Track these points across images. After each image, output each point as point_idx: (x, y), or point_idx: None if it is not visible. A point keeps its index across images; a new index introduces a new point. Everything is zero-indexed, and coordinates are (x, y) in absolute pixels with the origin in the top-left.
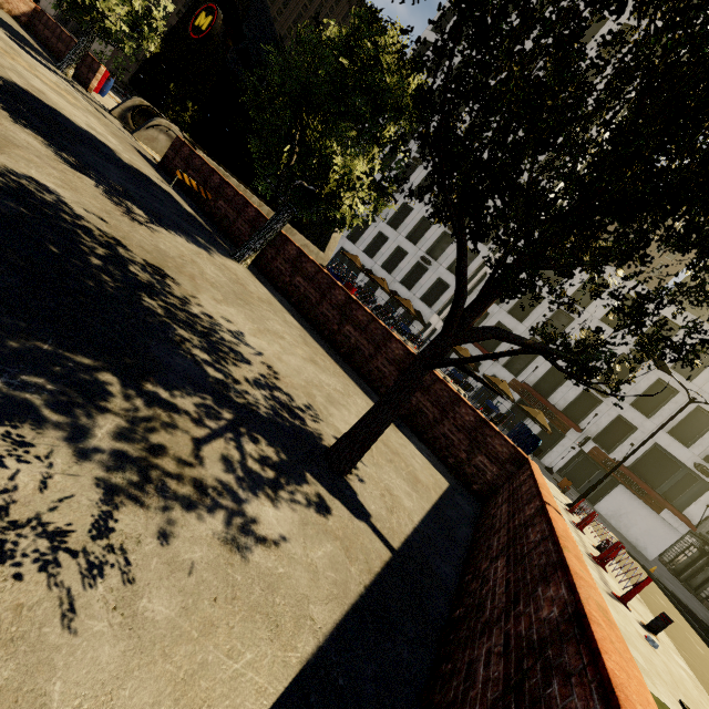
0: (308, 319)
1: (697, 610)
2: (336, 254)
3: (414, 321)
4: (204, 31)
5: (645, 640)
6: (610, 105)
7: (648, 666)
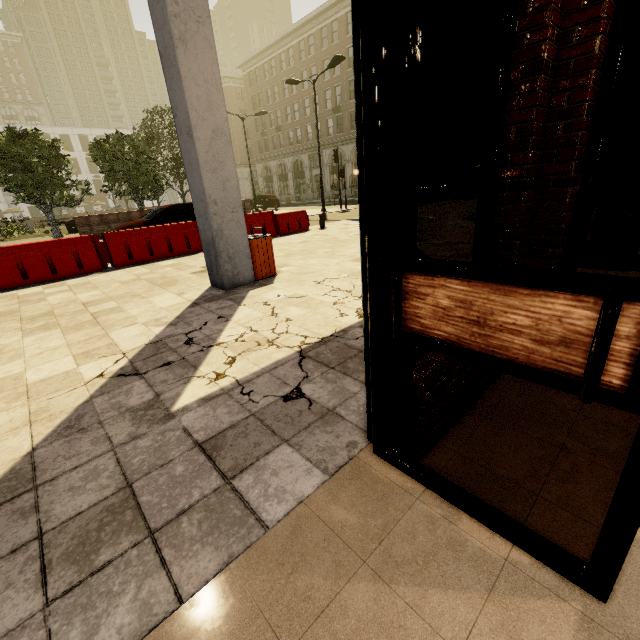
0: None
1: None
2: None
3: (4, 215)
4: None
5: None
6: None
7: None
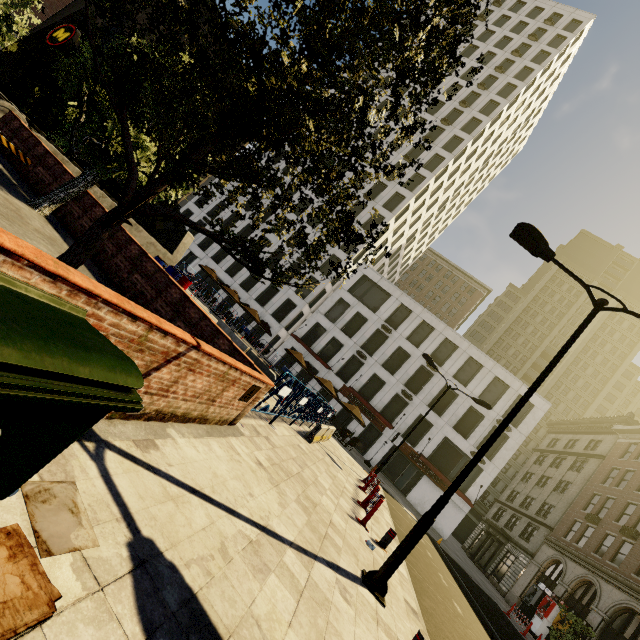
0: (101, 268)
1: (475, 577)
2: (200, 271)
3: (265, 334)
4: (60, 42)
5: (365, 544)
6: (411, 191)
7: (346, 548)
